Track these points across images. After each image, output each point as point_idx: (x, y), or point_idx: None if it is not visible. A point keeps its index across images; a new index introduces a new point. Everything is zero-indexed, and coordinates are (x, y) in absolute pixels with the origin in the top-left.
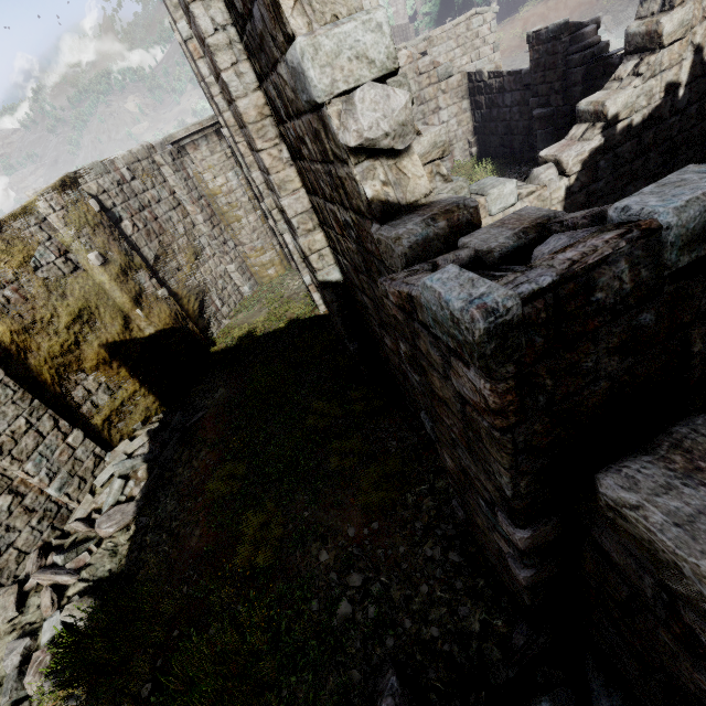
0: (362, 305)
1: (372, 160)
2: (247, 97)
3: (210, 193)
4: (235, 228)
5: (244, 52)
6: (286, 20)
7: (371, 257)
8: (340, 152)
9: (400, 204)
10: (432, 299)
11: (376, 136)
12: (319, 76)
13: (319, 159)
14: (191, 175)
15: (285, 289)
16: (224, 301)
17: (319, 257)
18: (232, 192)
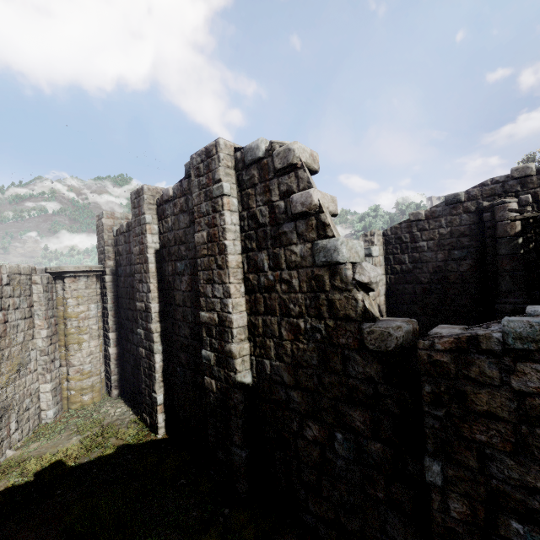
0: (277, 402)
1: (363, 292)
2: (234, 255)
3: (64, 315)
4: (72, 349)
5: (240, 237)
6: (330, 230)
7: (338, 349)
8: (345, 285)
9: (375, 316)
10: (521, 324)
11: (373, 281)
12: (346, 252)
13: (304, 290)
14: (54, 298)
15: (103, 415)
16: (20, 425)
17: (242, 361)
18: (87, 318)
